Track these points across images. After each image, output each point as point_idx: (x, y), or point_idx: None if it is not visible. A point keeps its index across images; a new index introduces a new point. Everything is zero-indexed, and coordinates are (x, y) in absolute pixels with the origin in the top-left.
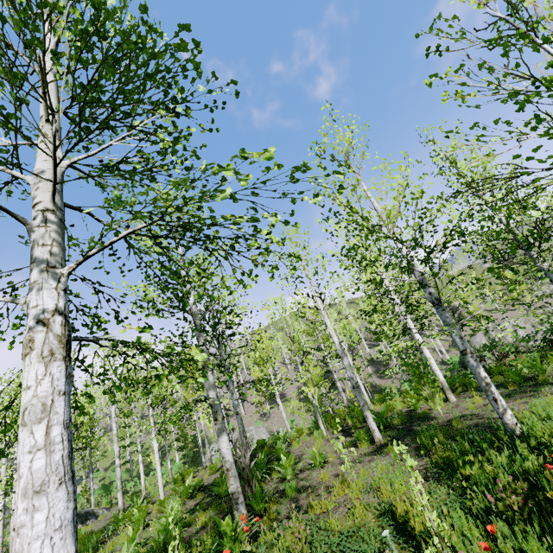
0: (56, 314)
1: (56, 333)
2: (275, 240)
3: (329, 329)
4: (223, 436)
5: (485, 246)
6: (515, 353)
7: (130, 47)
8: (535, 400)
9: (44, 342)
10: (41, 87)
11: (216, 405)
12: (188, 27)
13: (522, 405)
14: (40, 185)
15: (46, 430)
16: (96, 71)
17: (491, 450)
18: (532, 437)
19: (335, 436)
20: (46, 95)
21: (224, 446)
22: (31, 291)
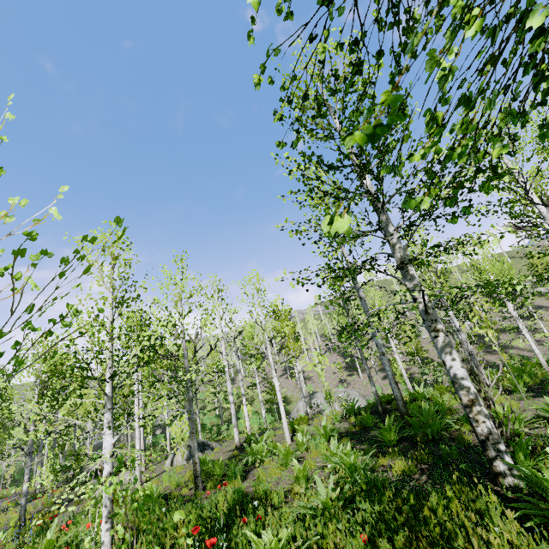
0: None
1: None
2: None
3: None
4: (453, 354)
5: None
6: None
7: None
8: None
9: None
10: None
11: (432, 312)
12: None
13: None
14: None
15: None
16: None
17: None
18: None
19: (521, 396)
20: None
21: (457, 367)
22: None
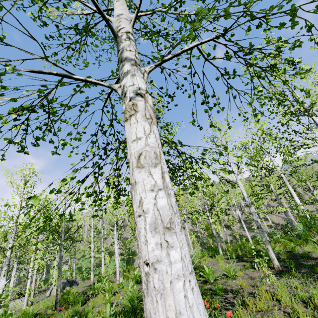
0: (147, 94)
1: (150, 105)
2: (304, 68)
3: (240, 187)
4: None
5: None
6: None
7: None
8: None
9: (144, 108)
10: None
11: None
12: None
13: None
14: (121, 20)
15: (161, 174)
16: None
17: None
18: None
19: (232, 260)
20: None
21: None
22: (126, 77)
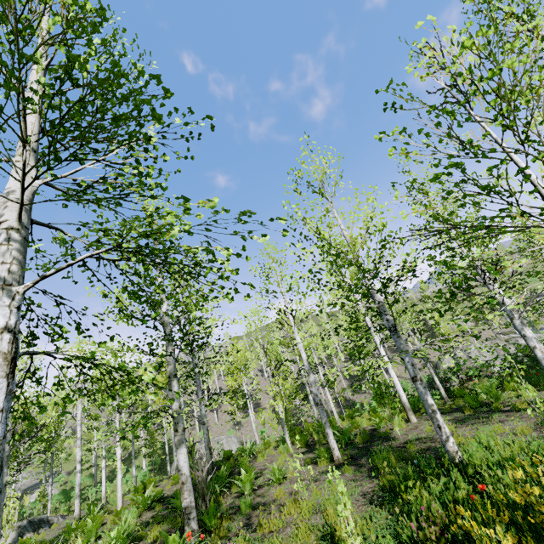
0: (5, 332)
1: (2, 350)
2: (228, 270)
3: (298, 345)
4: (182, 448)
5: (450, 274)
6: (478, 377)
7: (98, 98)
8: (484, 427)
9: None
10: (22, 112)
11: (178, 416)
12: (159, 77)
13: (469, 432)
14: (8, 203)
15: None
16: (68, 111)
17: (431, 477)
18: (471, 465)
19: (300, 451)
20: (26, 119)
21: (181, 458)
22: None
